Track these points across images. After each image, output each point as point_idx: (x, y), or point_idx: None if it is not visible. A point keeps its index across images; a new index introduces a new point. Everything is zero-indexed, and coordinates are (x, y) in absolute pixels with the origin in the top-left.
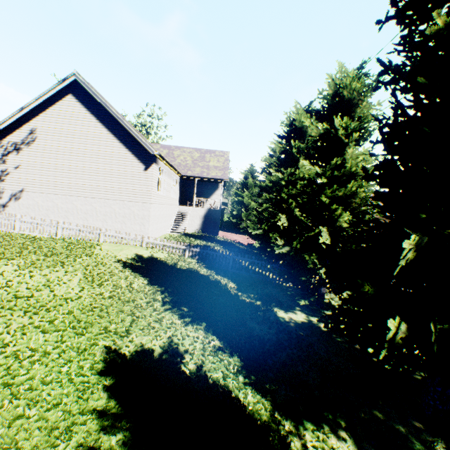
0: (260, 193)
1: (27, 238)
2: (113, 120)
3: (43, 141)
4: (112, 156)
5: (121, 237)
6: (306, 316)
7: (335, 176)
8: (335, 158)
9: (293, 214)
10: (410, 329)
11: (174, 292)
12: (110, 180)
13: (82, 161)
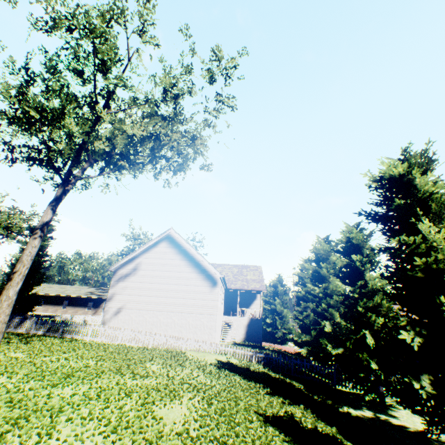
0: (298, 302)
1: (132, 347)
2: (191, 254)
3: (143, 271)
4: (189, 279)
5: (199, 345)
6: (373, 413)
7: (362, 292)
8: (359, 281)
9: (335, 320)
10: (433, 384)
11: (267, 386)
12: (186, 297)
13: (168, 284)
